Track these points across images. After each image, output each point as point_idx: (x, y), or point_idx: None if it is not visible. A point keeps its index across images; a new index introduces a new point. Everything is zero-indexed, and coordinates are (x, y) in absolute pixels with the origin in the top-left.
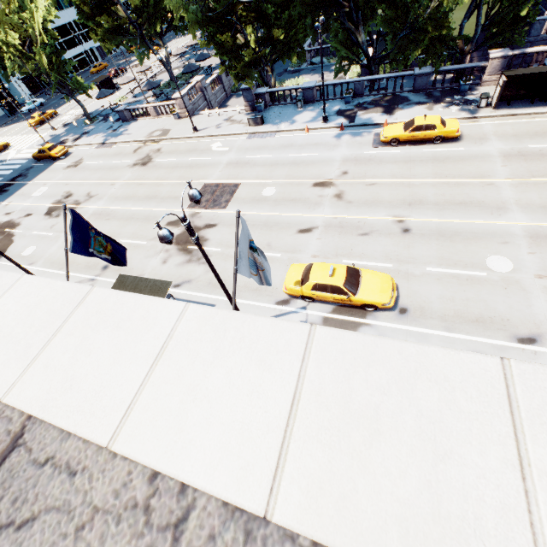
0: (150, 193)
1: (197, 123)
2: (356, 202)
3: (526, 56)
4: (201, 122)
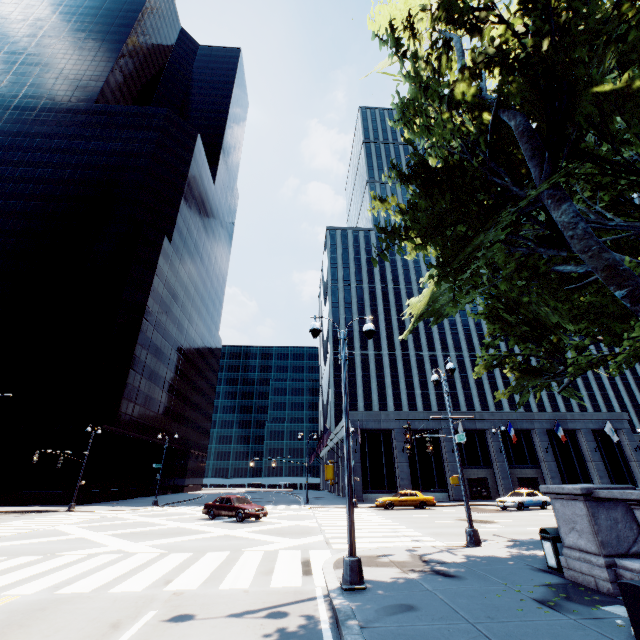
0: None
1: None
2: None
3: None
4: None
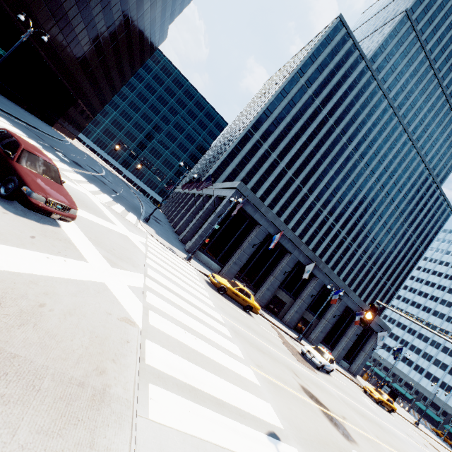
0: None
1: None
2: None
3: None
4: None
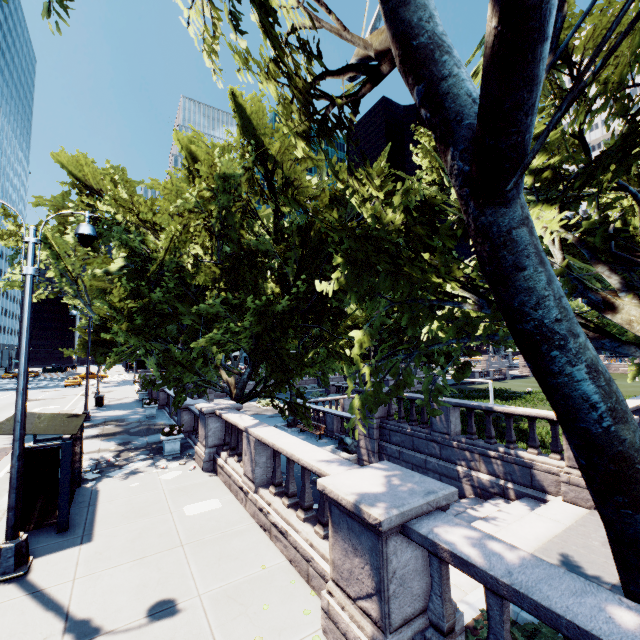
0: None
1: (121, 394)
2: None
3: (233, 427)
4: (123, 394)
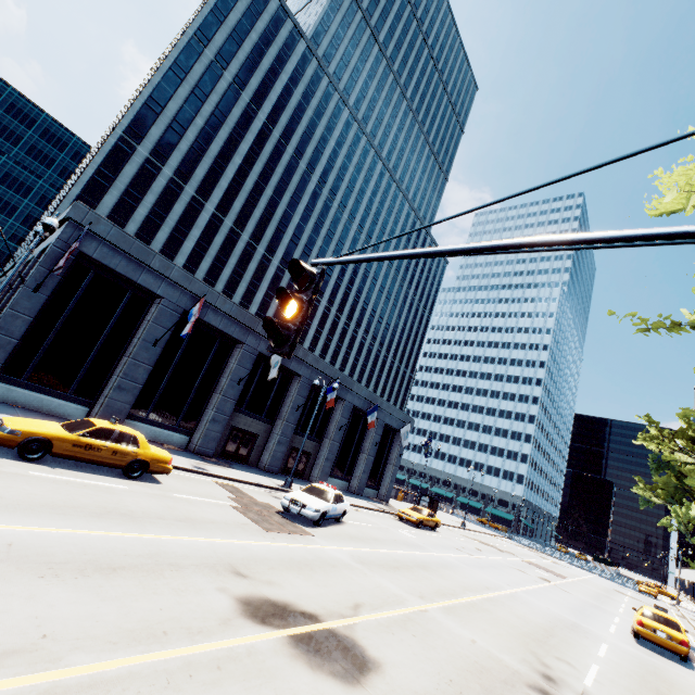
0: (558, 569)
1: None
2: (506, 566)
3: None
4: None
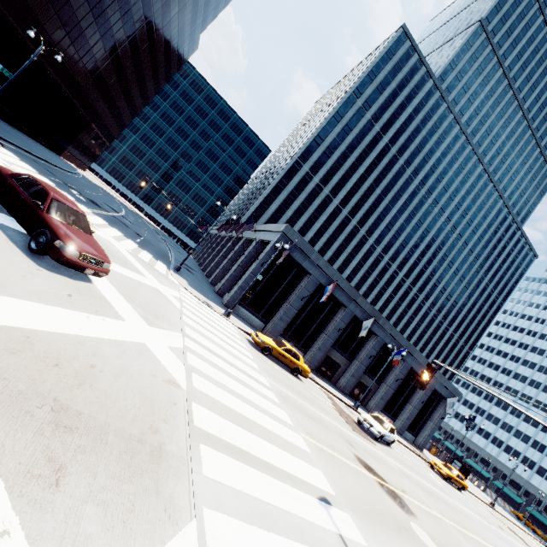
0: None
1: None
2: None
3: None
4: None
